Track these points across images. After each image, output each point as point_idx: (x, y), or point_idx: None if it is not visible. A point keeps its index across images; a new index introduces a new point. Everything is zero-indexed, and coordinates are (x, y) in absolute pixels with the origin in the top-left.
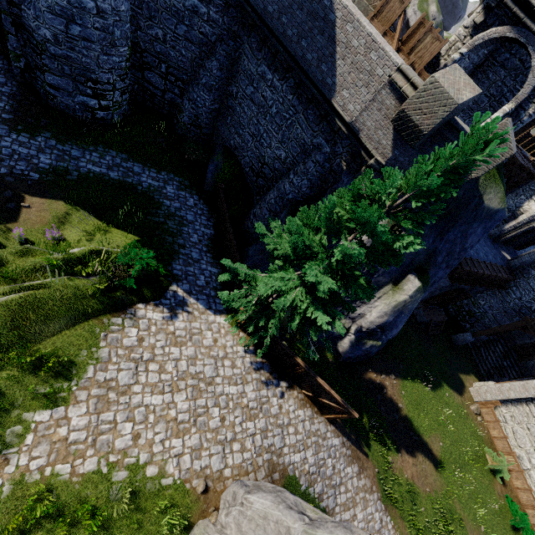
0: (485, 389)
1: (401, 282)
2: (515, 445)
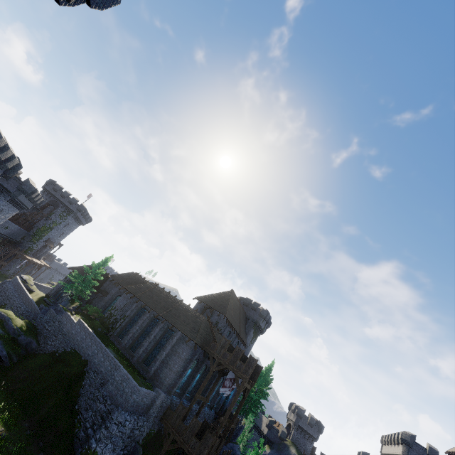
0: None
1: None
2: None
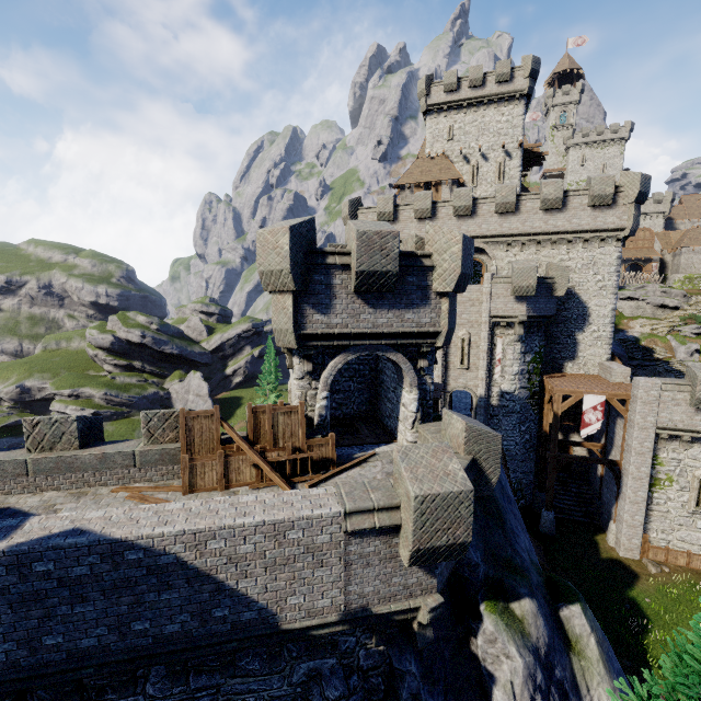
0: (625, 540)
1: (567, 631)
2: (699, 549)
